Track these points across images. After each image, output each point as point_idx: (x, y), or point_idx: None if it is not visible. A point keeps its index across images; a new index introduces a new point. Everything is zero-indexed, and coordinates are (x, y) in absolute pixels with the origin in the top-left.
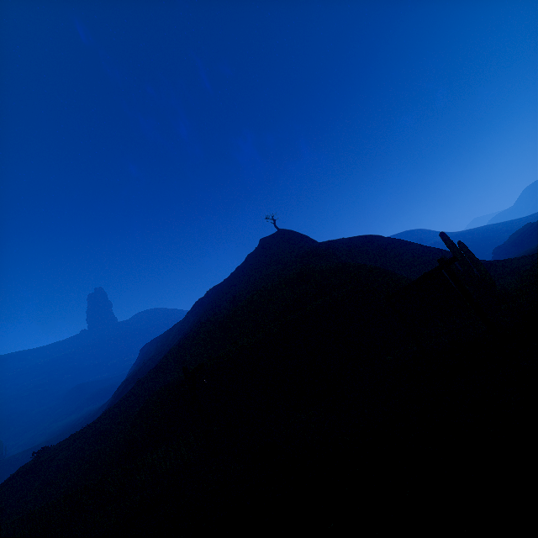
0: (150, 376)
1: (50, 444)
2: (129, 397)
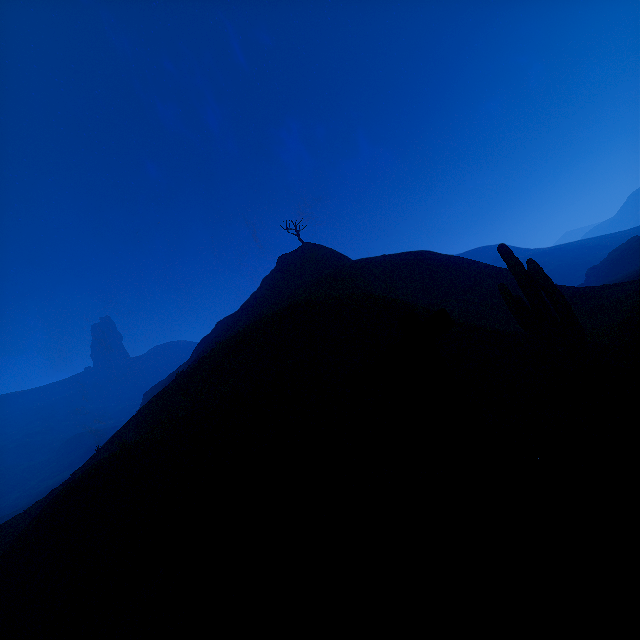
0: (105, 446)
1: None
2: (77, 474)
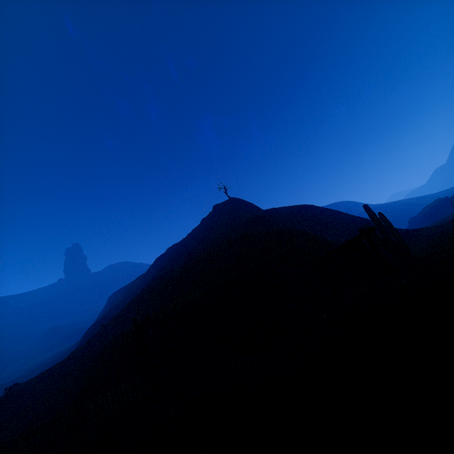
0: (113, 322)
1: (25, 379)
2: (94, 340)
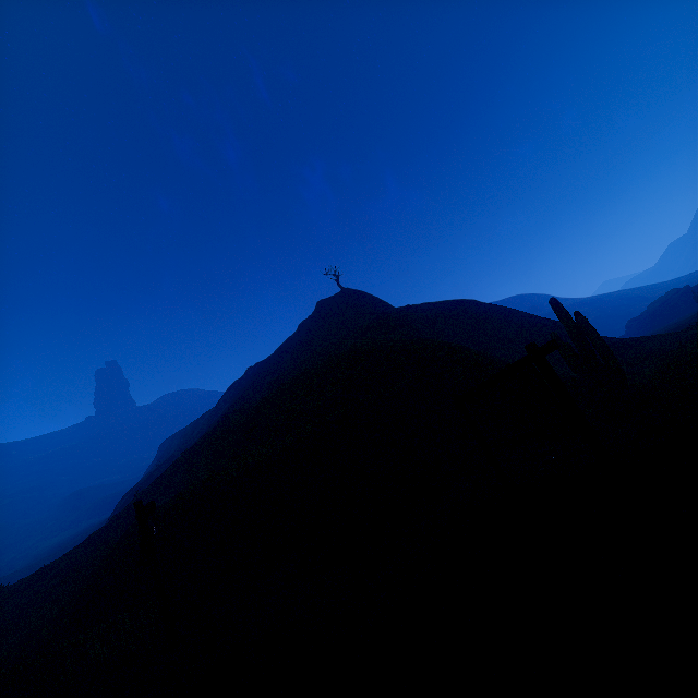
0: (151, 489)
1: (32, 571)
2: (120, 518)
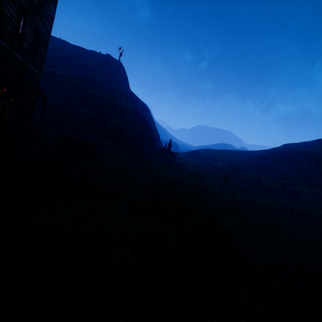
0: None
1: None
2: None
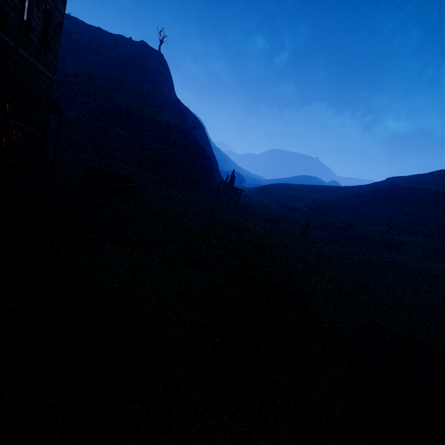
0: None
1: None
2: None
